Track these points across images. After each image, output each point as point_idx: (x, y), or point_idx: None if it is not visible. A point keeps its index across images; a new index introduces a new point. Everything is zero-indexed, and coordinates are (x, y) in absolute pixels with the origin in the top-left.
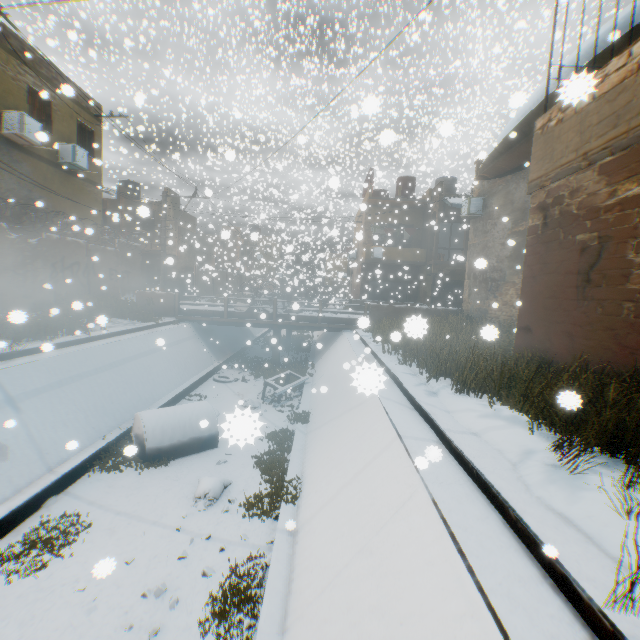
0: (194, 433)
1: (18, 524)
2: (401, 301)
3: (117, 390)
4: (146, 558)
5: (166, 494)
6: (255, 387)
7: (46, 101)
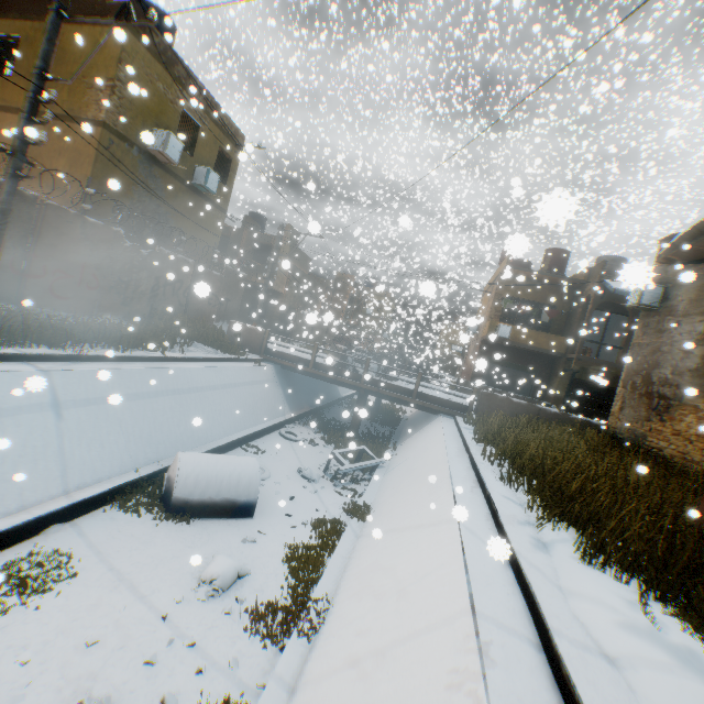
0: (230, 494)
1: (8, 546)
2: (522, 394)
3: (170, 420)
4: (110, 646)
5: (172, 562)
6: (321, 454)
7: (195, 126)
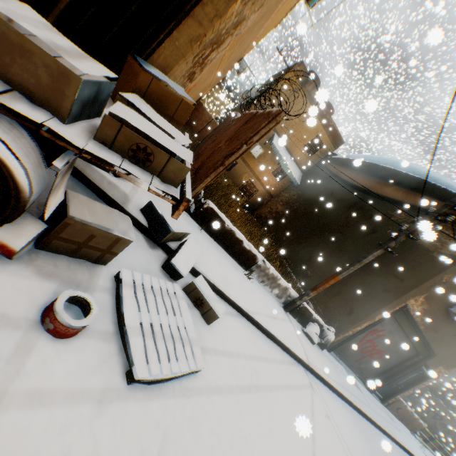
0: None
1: None
2: None
3: None
4: None
5: None
6: None
7: None
